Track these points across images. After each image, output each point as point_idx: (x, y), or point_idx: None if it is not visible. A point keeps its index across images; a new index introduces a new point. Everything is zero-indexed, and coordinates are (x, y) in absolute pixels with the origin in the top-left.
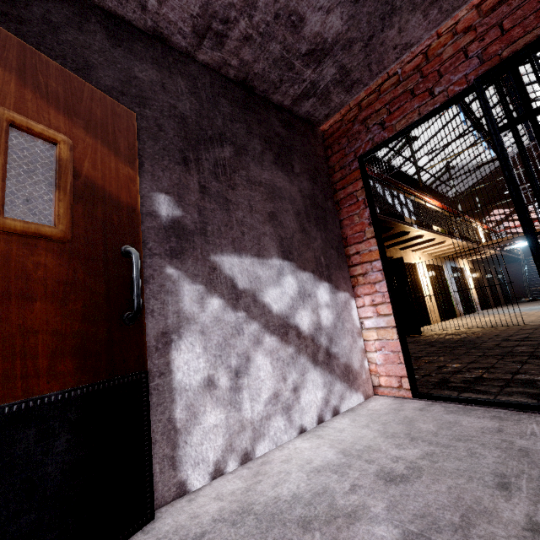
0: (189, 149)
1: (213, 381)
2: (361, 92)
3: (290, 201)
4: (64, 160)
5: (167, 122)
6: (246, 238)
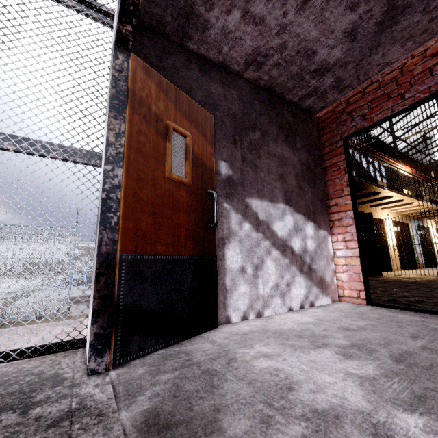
0: (237, 134)
1: (244, 269)
2: (350, 92)
3: (293, 167)
4: (189, 145)
5: (226, 119)
6: (265, 189)
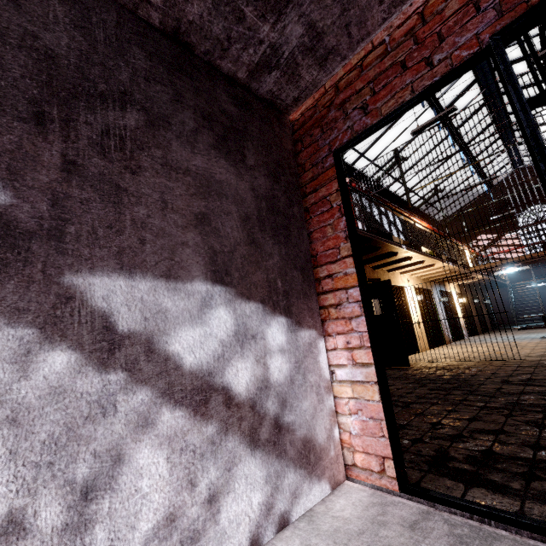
0: (52, 102)
1: (21, 522)
2: (339, 68)
3: (235, 200)
4: None
5: (11, 54)
6: (148, 248)
